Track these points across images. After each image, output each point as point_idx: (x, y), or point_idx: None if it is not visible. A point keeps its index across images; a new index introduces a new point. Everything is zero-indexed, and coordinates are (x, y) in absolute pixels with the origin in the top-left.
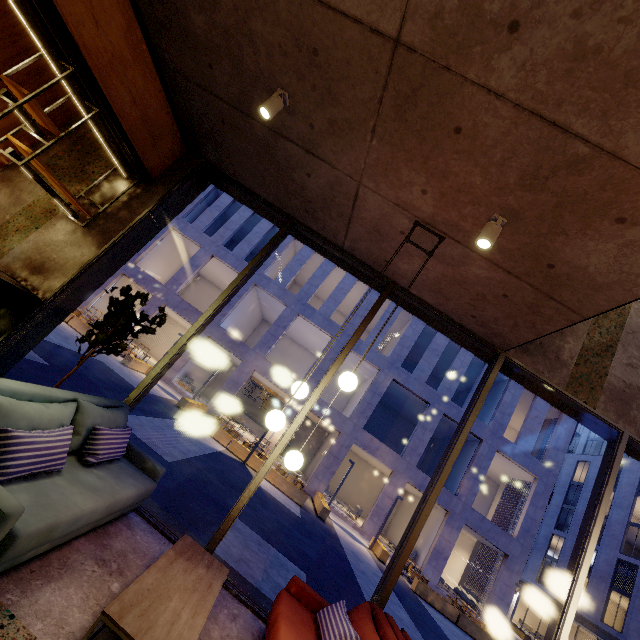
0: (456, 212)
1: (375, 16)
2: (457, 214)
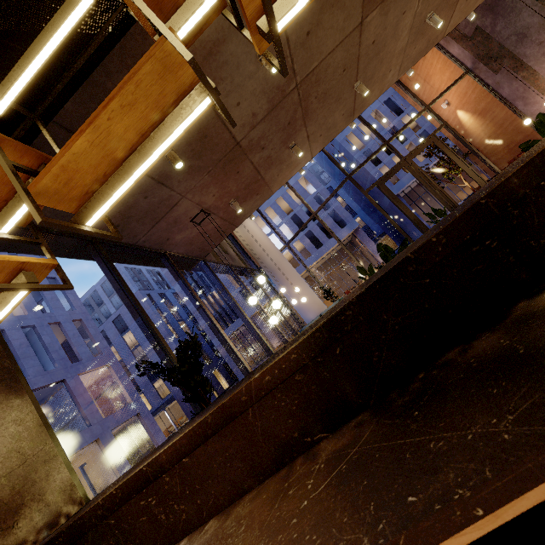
0: (221, 201)
1: (237, 134)
2: (221, 202)
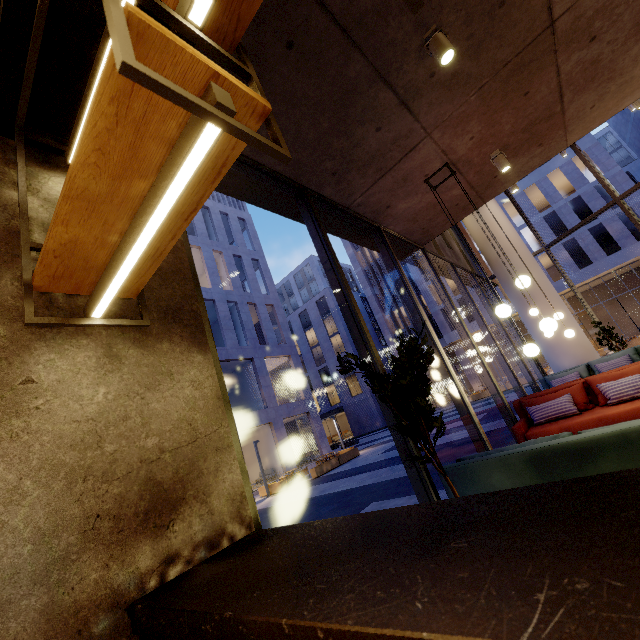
0: (478, 151)
1: None
2: (477, 153)
